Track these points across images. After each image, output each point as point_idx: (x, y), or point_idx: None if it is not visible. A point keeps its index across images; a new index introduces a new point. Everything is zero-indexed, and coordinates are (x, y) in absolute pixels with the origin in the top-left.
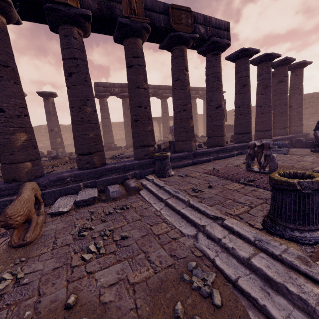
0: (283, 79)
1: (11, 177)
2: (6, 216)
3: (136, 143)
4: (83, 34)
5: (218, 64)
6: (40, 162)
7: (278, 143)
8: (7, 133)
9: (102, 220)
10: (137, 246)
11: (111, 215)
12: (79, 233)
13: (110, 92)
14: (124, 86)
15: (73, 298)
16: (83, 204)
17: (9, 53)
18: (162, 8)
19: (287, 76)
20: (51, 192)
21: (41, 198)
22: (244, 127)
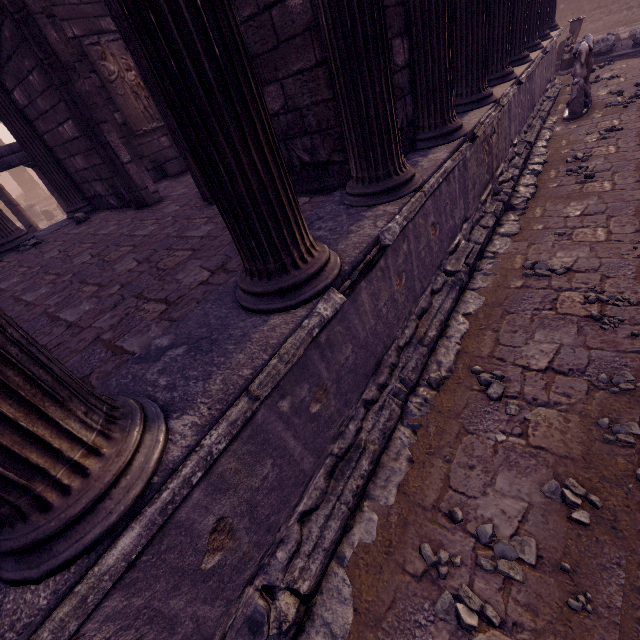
0: None
1: None
2: None
3: None
4: None
5: None
6: None
7: None
8: None
9: None
10: None
11: None
12: None
13: None
14: None
15: None
16: None
17: None
18: None
19: None
20: None
21: None
22: None
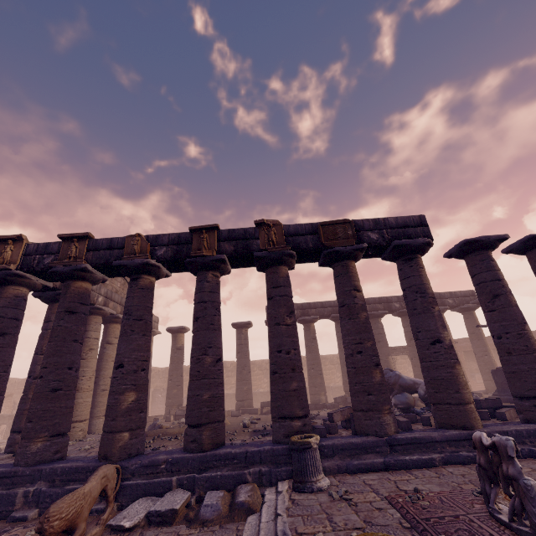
0: None
1: (104, 452)
2: (46, 515)
3: (273, 410)
4: (221, 273)
5: (416, 271)
6: (142, 432)
7: None
8: (118, 392)
9: None
10: None
11: None
12: None
13: None
14: (306, 307)
15: None
16: (157, 519)
17: (148, 306)
18: (310, 229)
19: None
20: (134, 485)
21: (112, 494)
22: (530, 382)
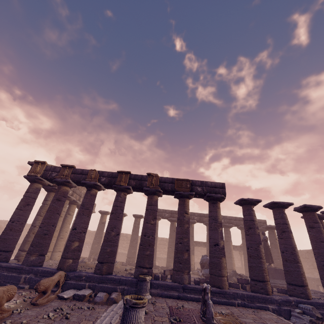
0: (312, 225)
1: (60, 266)
2: (39, 283)
3: (136, 262)
4: (128, 193)
5: (215, 209)
6: (78, 261)
7: (302, 307)
8: (71, 241)
9: (72, 308)
10: (65, 323)
11: (80, 309)
12: (56, 309)
13: (162, 216)
14: (173, 213)
15: (25, 321)
16: (77, 297)
17: (92, 203)
18: (171, 180)
19: (317, 222)
20: (70, 283)
21: (61, 284)
22: (255, 272)
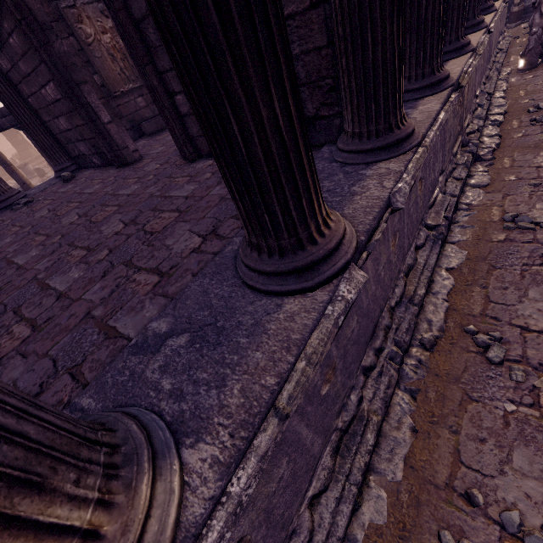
0: None
1: None
2: None
3: None
4: None
5: None
6: None
7: None
8: None
9: None
10: None
11: None
12: None
13: None
14: None
15: None
16: None
17: None
18: None
19: None
20: None
21: None
22: None
